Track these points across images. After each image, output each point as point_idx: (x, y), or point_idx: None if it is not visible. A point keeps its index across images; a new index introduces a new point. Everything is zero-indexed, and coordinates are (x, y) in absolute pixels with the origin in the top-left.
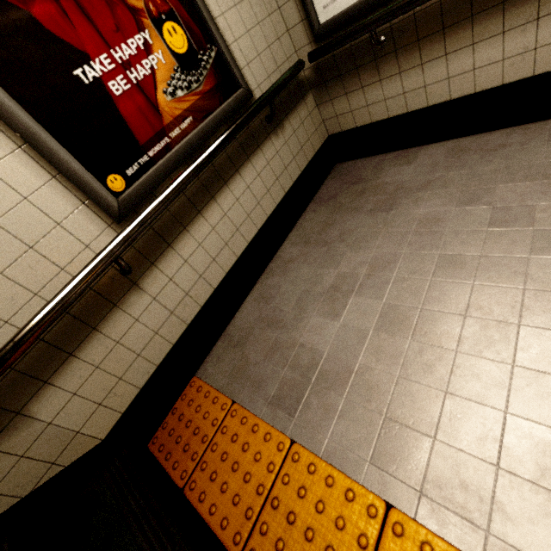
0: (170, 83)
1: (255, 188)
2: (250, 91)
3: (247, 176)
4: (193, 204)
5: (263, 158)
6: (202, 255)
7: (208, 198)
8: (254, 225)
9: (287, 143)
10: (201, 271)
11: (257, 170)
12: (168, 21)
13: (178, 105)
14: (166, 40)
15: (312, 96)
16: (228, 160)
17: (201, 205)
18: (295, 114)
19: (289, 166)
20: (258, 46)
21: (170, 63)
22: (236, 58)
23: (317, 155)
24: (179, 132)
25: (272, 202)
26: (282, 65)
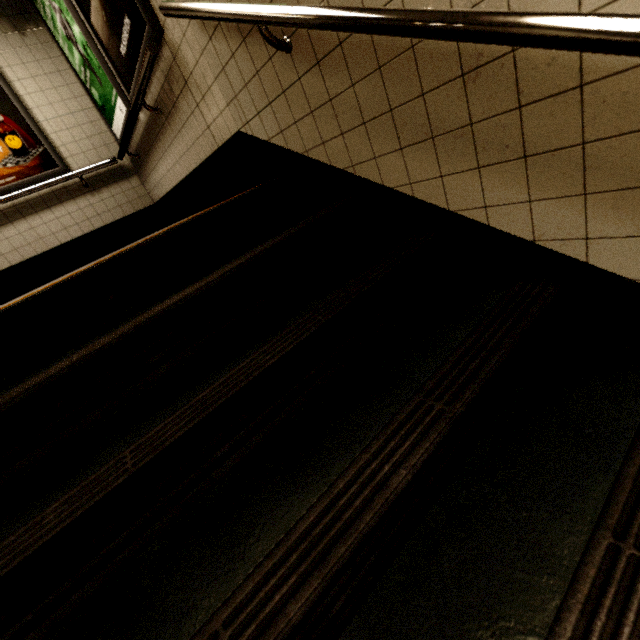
0: (5, 161)
1: (64, 220)
2: (67, 170)
3: (58, 212)
4: (7, 217)
5: (77, 206)
6: (7, 245)
7: (20, 217)
8: (58, 241)
9: (104, 201)
10: (4, 253)
11: (69, 211)
12: (11, 135)
13: (7, 170)
14: (7, 143)
15: (138, 178)
16: (43, 201)
17: (14, 219)
18: (116, 187)
19: (103, 214)
20: (85, 148)
21: (7, 152)
22: (62, 153)
23: (138, 213)
24: (5, 182)
25: (80, 232)
26: (107, 159)
